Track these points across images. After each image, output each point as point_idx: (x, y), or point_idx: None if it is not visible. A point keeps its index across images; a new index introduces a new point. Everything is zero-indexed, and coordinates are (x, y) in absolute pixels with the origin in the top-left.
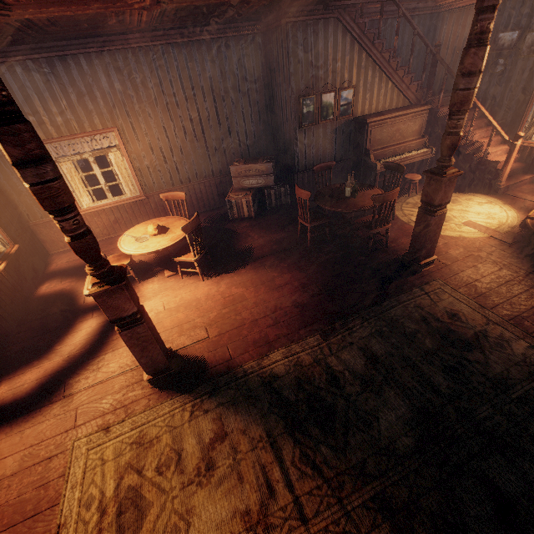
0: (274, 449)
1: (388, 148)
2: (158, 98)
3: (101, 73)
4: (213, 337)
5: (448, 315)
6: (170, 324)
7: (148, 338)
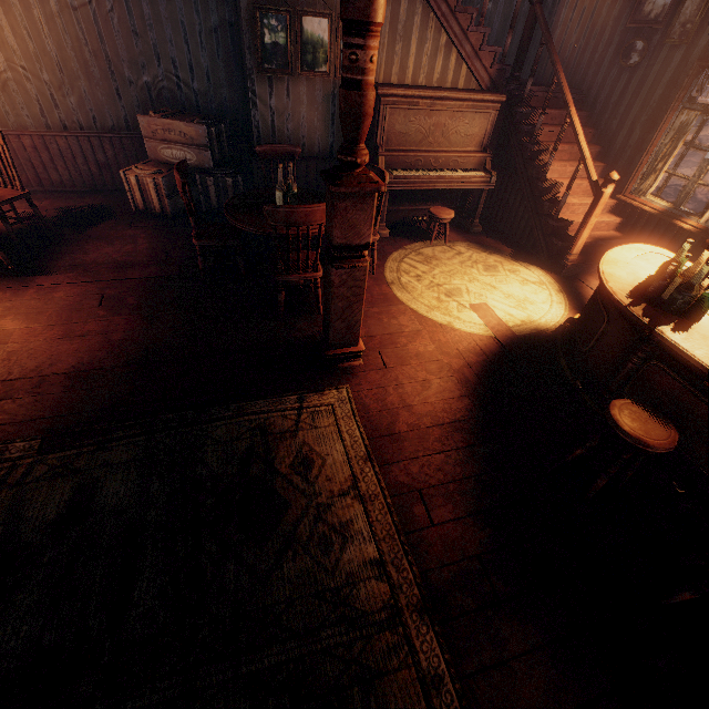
0: None
1: (415, 152)
2: None
3: None
4: None
5: (295, 460)
6: None
7: None
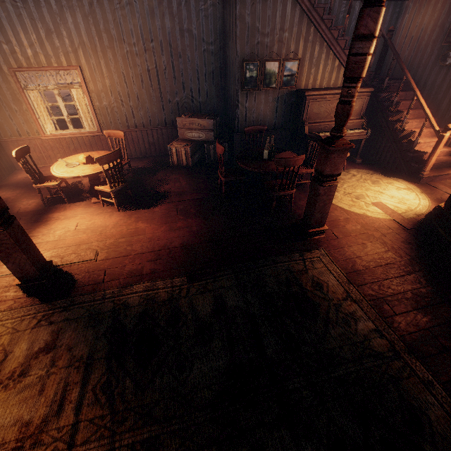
0: (86, 371)
1: (324, 122)
2: (119, 45)
3: (68, 14)
4: (98, 260)
5: (312, 283)
6: (71, 243)
7: (12, 246)
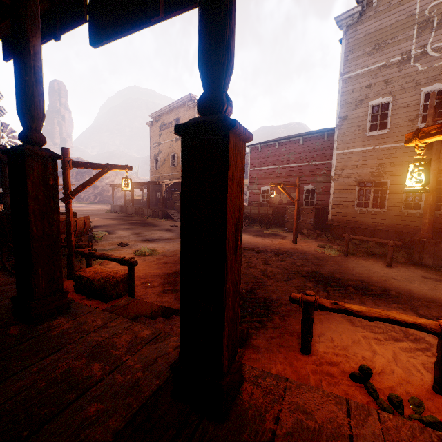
0: None
1: None
2: None
3: None
4: None
5: None
6: None
7: None
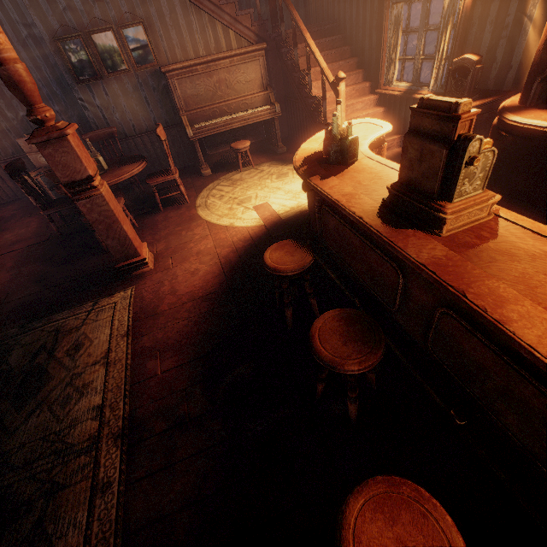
0: None
1: (208, 106)
2: None
3: None
4: None
5: (71, 346)
6: None
7: None
